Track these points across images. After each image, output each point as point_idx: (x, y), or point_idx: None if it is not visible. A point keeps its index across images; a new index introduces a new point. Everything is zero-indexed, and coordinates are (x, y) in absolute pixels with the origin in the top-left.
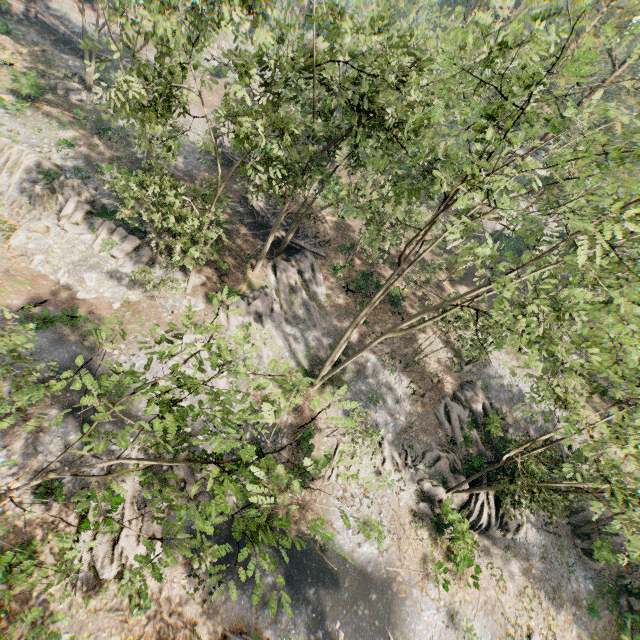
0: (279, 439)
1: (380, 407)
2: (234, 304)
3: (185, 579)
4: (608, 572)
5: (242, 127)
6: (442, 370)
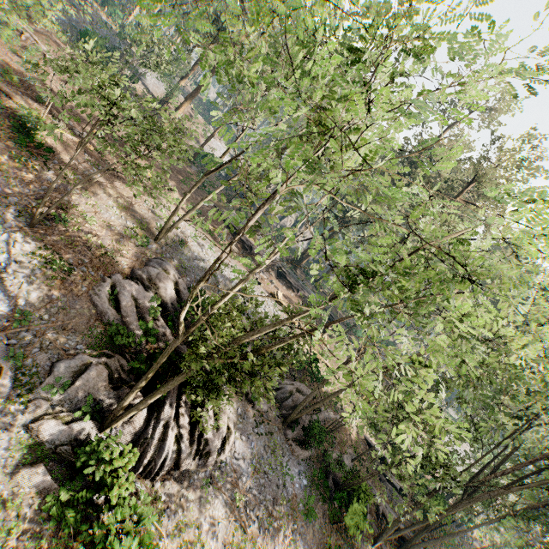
0: None
1: None
2: None
3: None
4: (317, 455)
5: None
6: (114, 240)
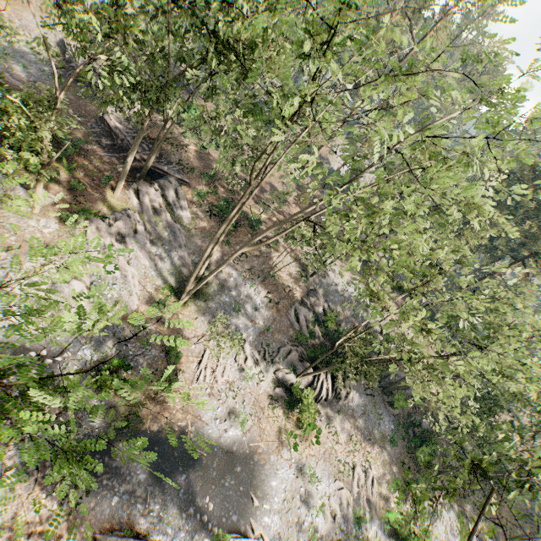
0: (147, 351)
1: (242, 315)
2: (93, 225)
3: (46, 498)
4: (403, 414)
5: (72, 15)
6: (292, 281)
